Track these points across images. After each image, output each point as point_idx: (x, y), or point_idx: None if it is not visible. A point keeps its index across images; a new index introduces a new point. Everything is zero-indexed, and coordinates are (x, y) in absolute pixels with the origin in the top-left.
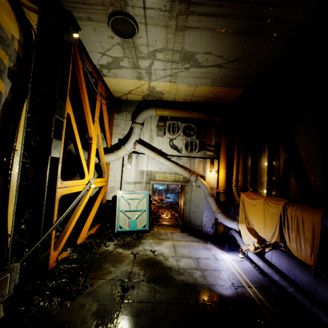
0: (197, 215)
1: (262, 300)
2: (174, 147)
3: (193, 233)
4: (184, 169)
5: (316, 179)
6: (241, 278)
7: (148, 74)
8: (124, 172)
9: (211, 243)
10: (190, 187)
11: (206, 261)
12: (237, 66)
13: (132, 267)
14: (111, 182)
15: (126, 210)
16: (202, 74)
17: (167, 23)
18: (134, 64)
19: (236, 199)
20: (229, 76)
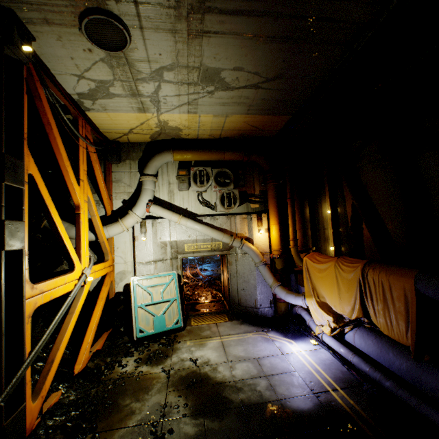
0: (248, 293)
1: (354, 408)
2: (205, 204)
3: (247, 319)
4: (223, 232)
5: (395, 228)
6: (321, 378)
7: (155, 103)
8: (138, 249)
9: (273, 330)
10: (235, 255)
11: (271, 360)
12: (278, 85)
13: (167, 395)
14: (120, 265)
15: (147, 304)
16: (232, 99)
17: (175, 26)
18: (132, 90)
19: (297, 264)
20: (269, 100)
